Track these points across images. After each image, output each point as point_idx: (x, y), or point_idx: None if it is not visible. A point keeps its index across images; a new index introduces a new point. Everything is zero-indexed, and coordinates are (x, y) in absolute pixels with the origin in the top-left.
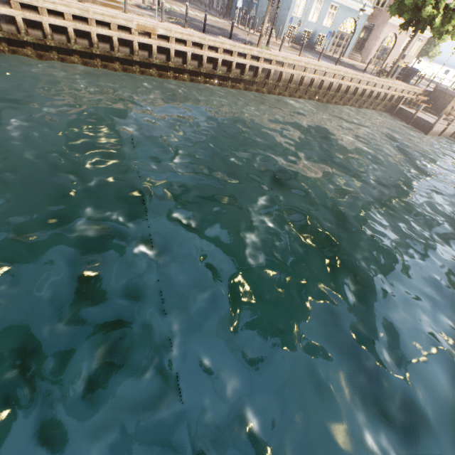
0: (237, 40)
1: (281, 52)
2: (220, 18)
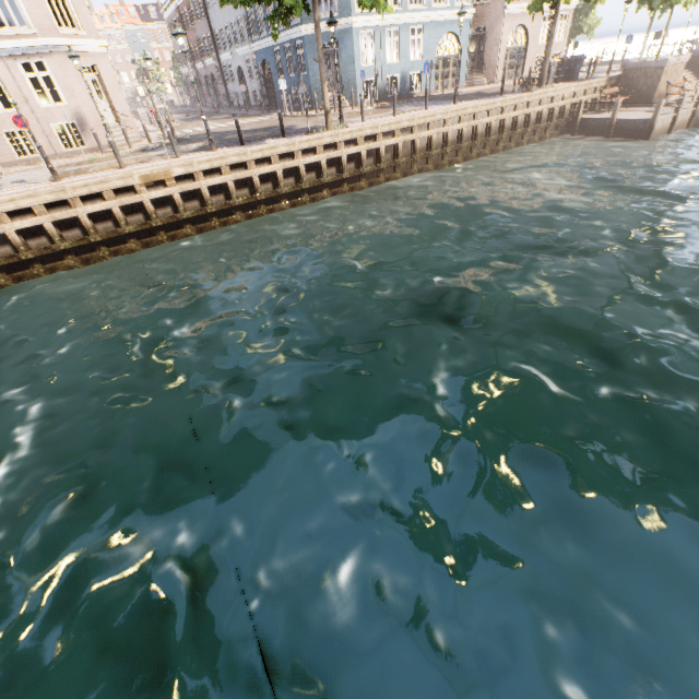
0: (294, 133)
1: (366, 122)
2: (264, 115)
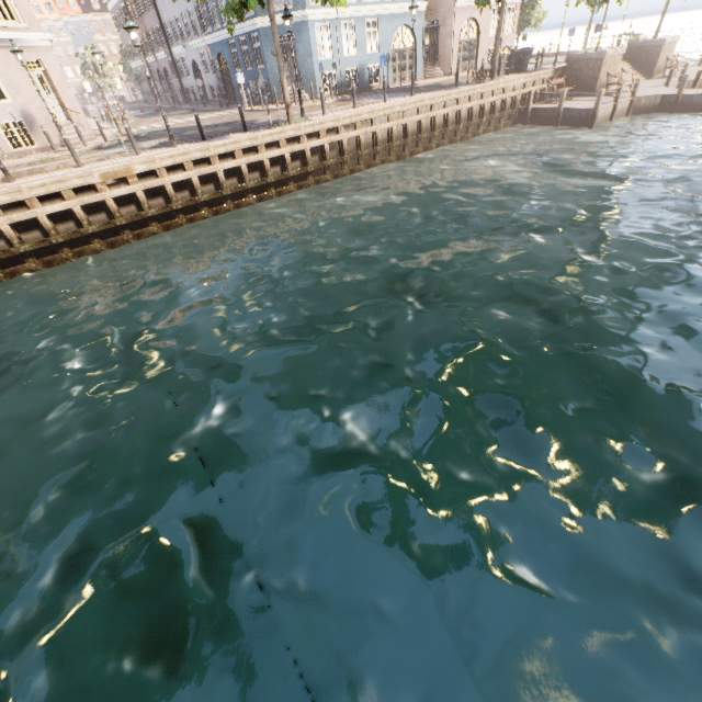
0: (256, 128)
1: (328, 115)
2: (223, 110)
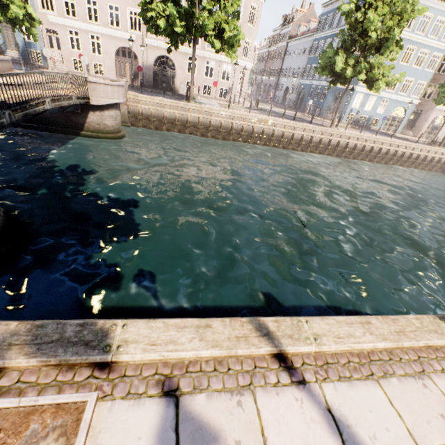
0: (313, 124)
1: (347, 131)
2: (293, 111)
